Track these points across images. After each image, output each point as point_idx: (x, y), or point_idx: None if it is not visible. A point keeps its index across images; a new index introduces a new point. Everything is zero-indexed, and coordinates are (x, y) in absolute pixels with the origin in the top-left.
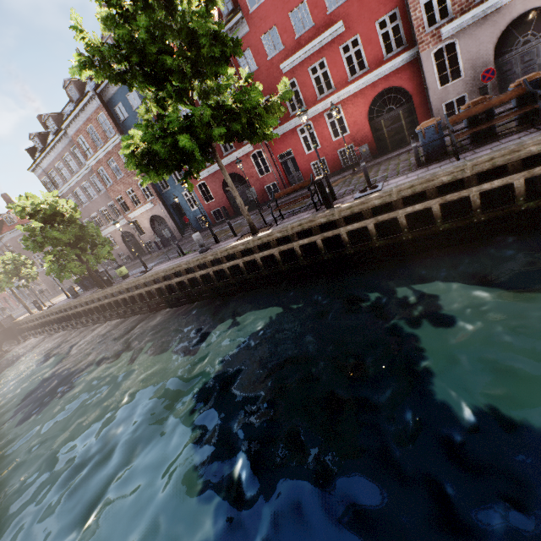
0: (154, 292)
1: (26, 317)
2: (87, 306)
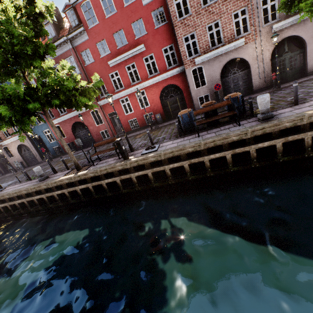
0: (0, 209)
1: None
2: None
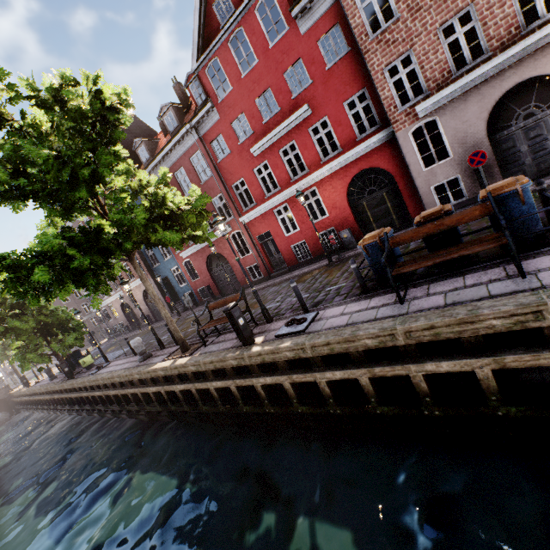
0: (97, 398)
1: (16, 391)
2: (52, 396)
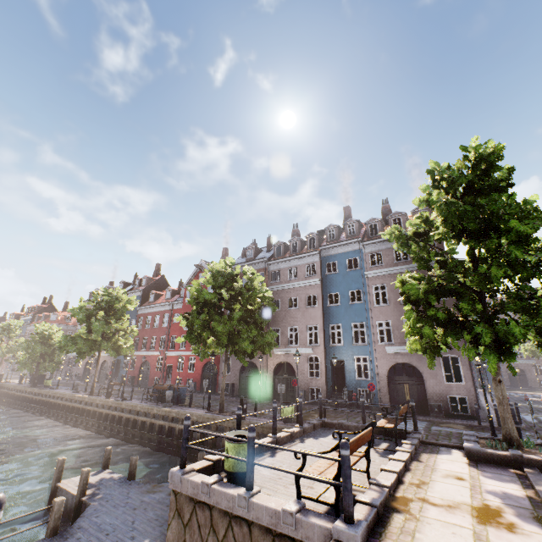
0: (41, 401)
1: None
2: (15, 392)
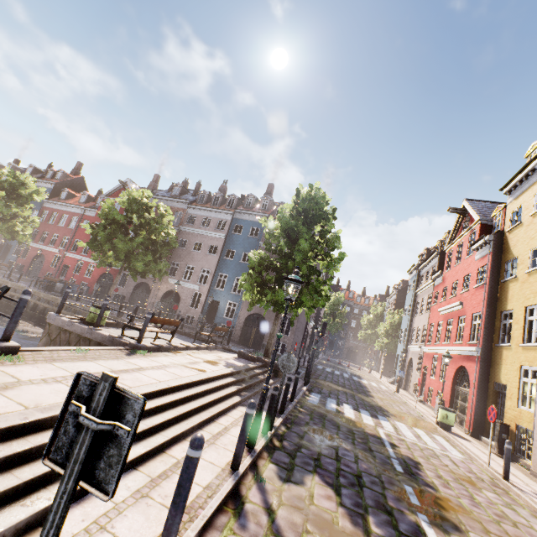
0: None
1: None
2: None
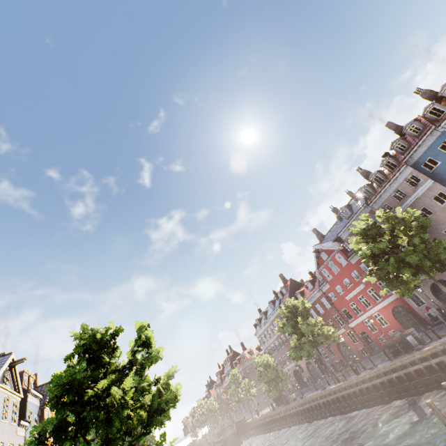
0: (306, 409)
1: (252, 419)
2: (279, 415)
